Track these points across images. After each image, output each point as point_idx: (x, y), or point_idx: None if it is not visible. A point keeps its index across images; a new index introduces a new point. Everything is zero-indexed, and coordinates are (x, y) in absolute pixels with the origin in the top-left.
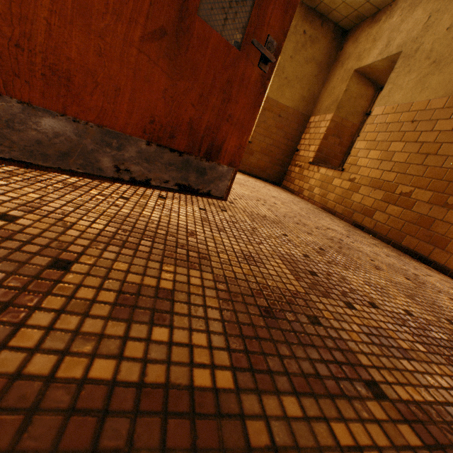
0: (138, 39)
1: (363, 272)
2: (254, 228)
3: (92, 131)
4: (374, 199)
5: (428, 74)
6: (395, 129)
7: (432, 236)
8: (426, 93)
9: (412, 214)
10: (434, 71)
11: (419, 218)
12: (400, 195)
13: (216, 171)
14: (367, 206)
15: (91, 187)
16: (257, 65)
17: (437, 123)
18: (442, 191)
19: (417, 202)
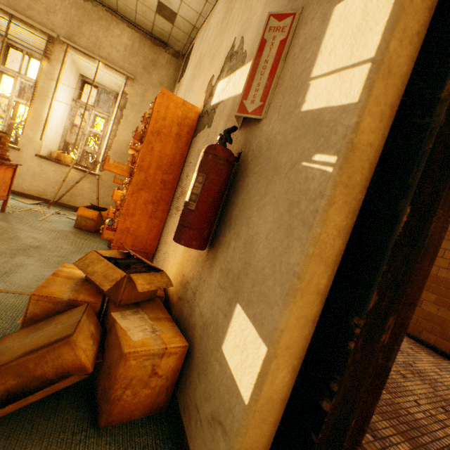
0: None
1: None
2: (407, 411)
3: None
4: None
5: None
6: None
7: (447, 334)
8: None
9: (422, 312)
10: None
11: (430, 316)
12: None
13: None
14: None
15: None
16: None
17: None
18: (443, 296)
19: (424, 301)
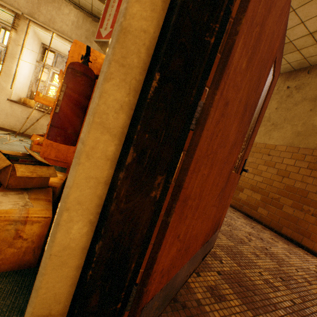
0: (214, 201)
1: (315, 298)
2: (250, 279)
3: (186, 265)
4: (255, 199)
5: (271, 130)
6: (258, 157)
7: (300, 229)
8: (273, 140)
9: (283, 213)
10: (274, 129)
11: (288, 216)
12: (272, 199)
13: (215, 236)
14: (251, 202)
15: (177, 301)
16: (239, 174)
17: (284, 159)
18: (298, 201)
19: (284, 205)
